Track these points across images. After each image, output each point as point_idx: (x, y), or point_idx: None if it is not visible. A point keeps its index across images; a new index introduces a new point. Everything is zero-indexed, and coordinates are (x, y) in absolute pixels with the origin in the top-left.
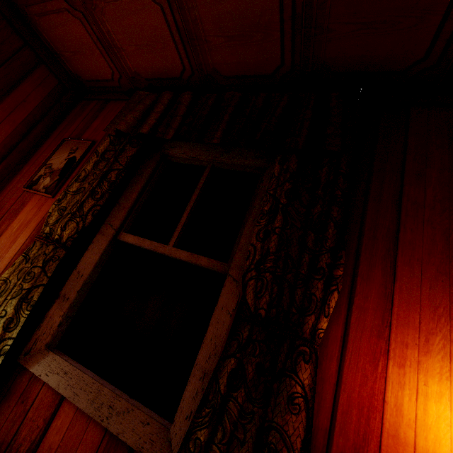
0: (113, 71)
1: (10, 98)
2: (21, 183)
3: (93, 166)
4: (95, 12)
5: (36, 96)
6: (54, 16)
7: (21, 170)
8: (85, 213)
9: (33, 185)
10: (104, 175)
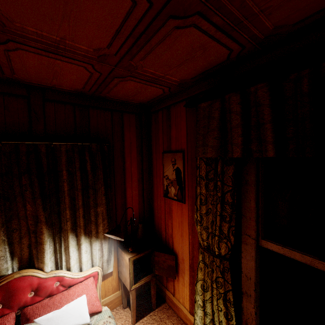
0: (163, 89)
1: (125, 147)
2: (159, 192)
3: (205, 189)
4: (137, 70)
5: (132, 135)
6: (115, 88)
7: (153, 182)
8: (226, 235)
9: (167, 194)
10: (221, 200)
